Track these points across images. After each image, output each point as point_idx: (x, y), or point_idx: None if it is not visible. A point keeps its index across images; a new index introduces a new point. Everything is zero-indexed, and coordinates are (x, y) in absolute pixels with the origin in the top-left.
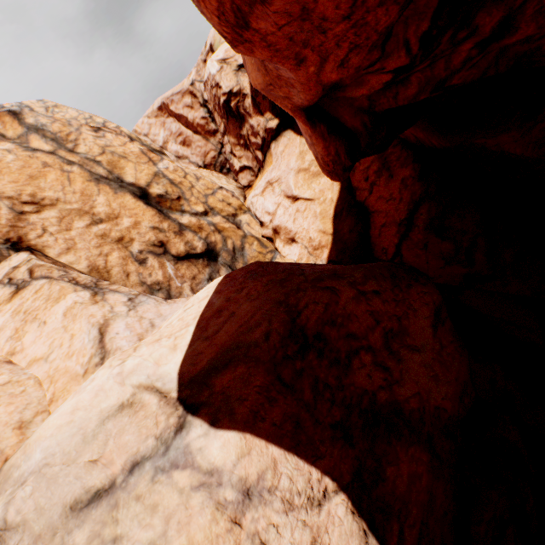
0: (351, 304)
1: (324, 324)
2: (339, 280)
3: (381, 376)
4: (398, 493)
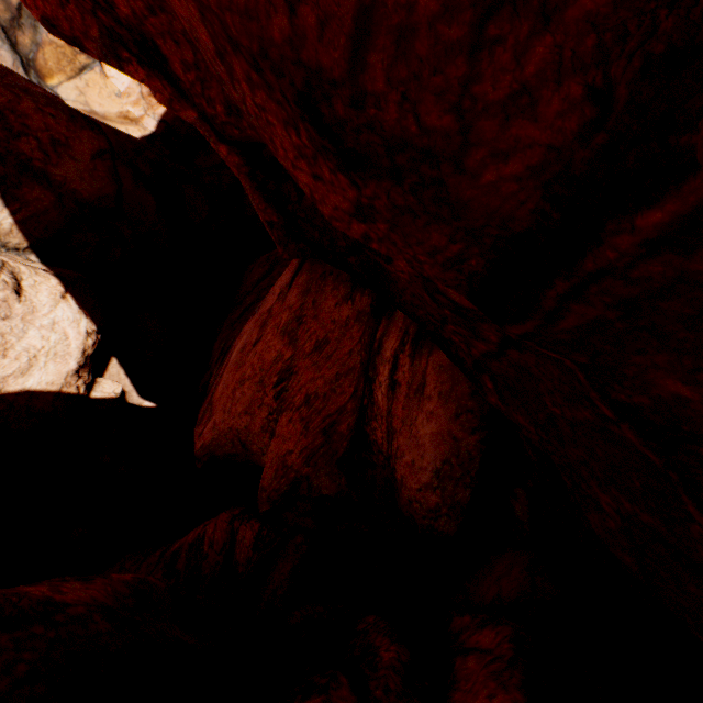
0: (32, 112)
1: (8, 110)
2: (27, 95)
3: (43, 157)
4: (28, 199)
